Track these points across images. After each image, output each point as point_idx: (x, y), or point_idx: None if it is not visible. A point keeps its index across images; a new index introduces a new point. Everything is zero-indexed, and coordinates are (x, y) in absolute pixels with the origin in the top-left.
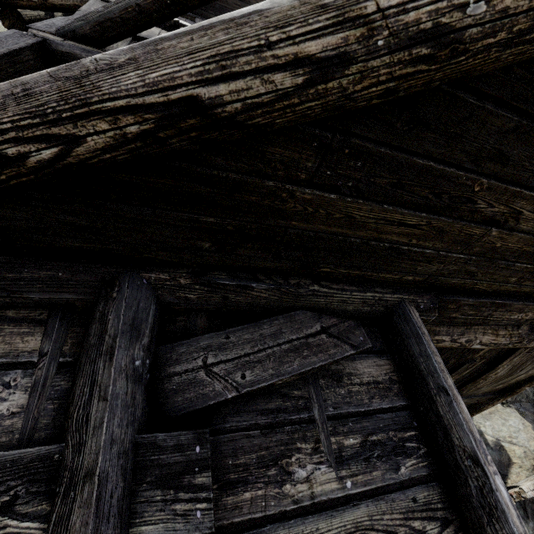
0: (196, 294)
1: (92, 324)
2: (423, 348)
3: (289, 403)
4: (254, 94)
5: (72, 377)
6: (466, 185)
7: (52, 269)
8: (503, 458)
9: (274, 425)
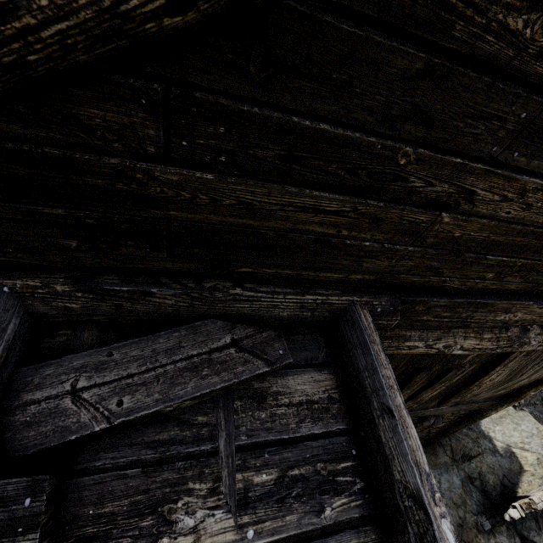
0: (79, 303)
1: None
2: (369, 360)
3: (187, 432)
4: None
5: None
6: (386, 157)
7: None
8: (514, 465)
9: (162, 462)
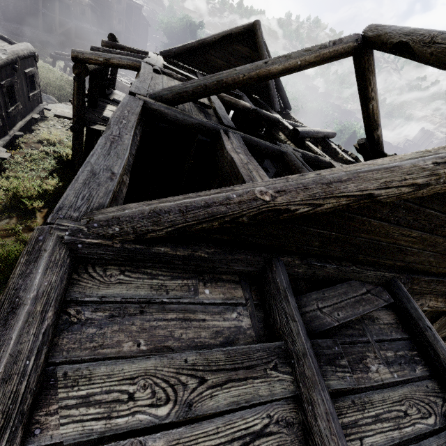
0: (302, 270)
1: (268, 284)
2: (412, 304)
3: (355, 332)
4: (393, 194)
5: (262, 311)
6: (444, 220)
7: (246, 254)
8: None
9: (353, 343)
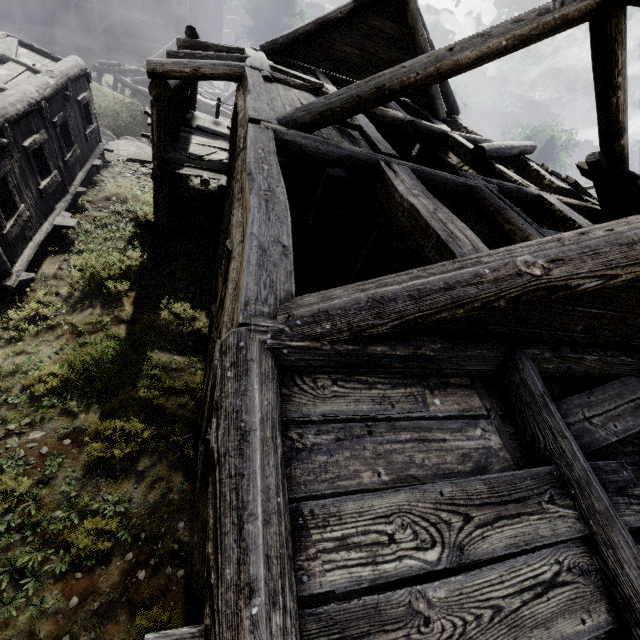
0: (553, 365)
1: (516, 387)
2: None
3: (636, 448)
4: None
5: (511, 426)
6: None
7: (482, 349)
8: None
9: (637, 464)
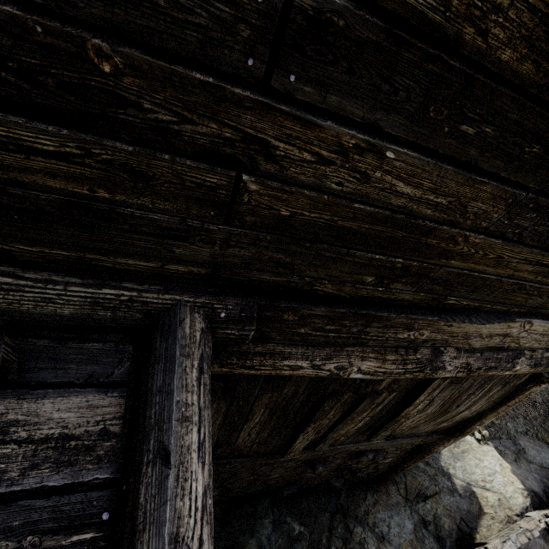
0: None
1: None
2: (168, 379)
3: None
4: None
5: None
6: (67, 53)
7: None
8: (473, 507)
9: None
